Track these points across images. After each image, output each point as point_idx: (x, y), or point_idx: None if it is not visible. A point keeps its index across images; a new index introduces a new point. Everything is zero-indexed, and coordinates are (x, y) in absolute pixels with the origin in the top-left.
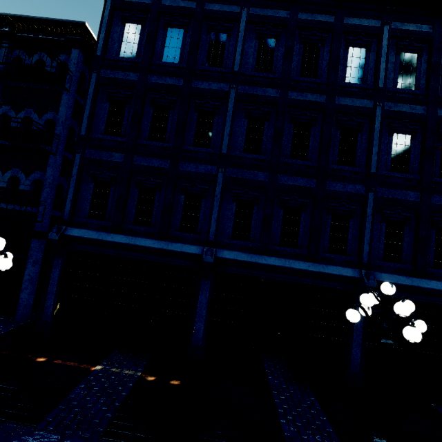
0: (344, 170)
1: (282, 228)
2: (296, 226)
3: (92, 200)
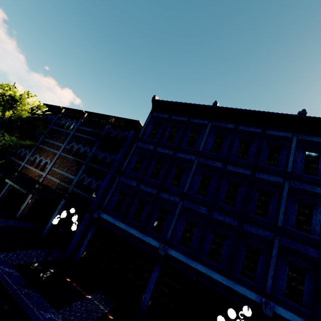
0: (259, 219)
1: (211, 246)
2: (221, 248)
3: (116, 201)
